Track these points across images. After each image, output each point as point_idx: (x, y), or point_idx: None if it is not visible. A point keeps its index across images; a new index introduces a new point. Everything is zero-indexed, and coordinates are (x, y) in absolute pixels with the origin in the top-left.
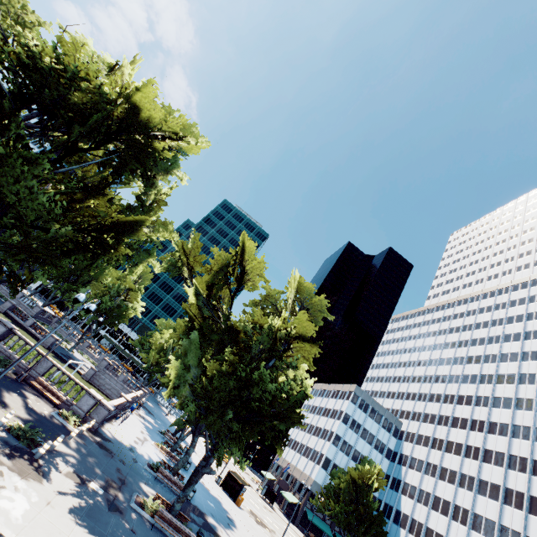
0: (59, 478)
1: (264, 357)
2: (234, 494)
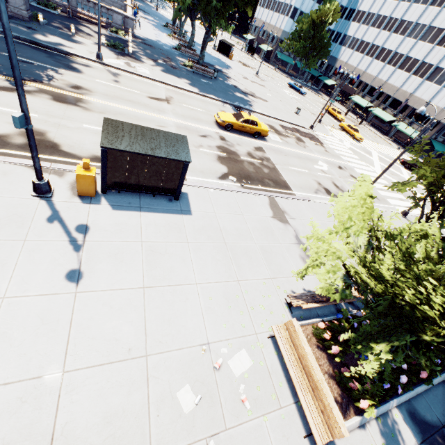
0: (146, 61)
1: None
2: (227, 54)
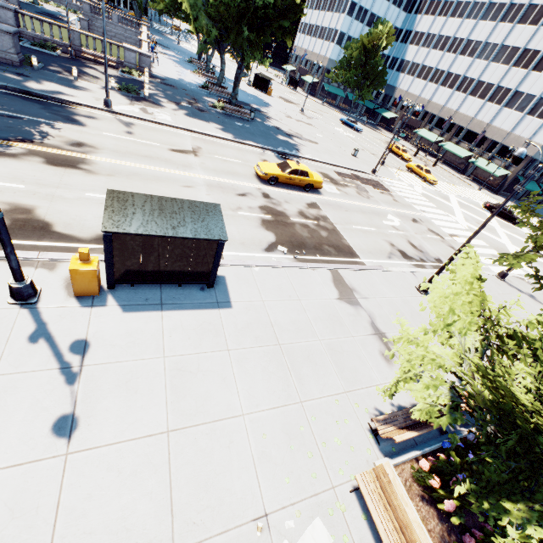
0: (167, 105)
1: None
2: (264, 90)
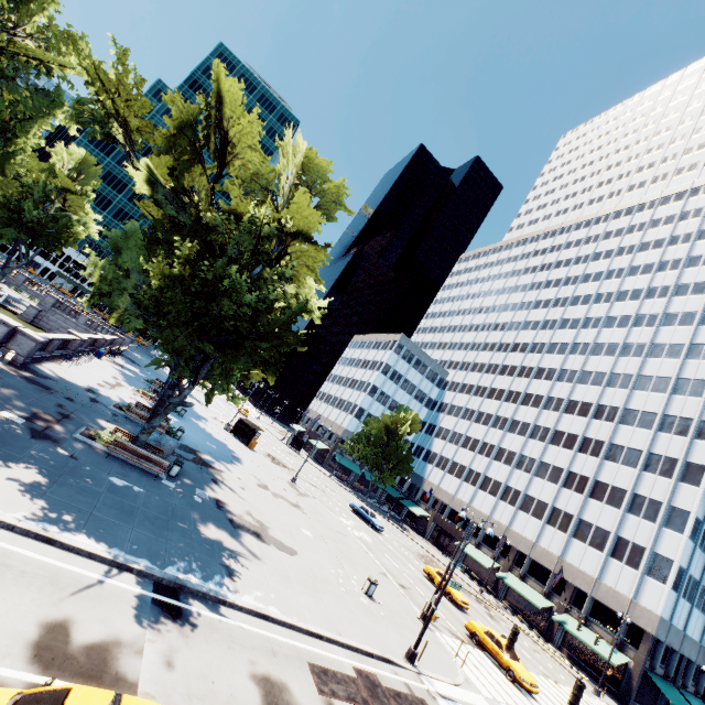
0: None
1: (246, 263)
2: (246, 439)
